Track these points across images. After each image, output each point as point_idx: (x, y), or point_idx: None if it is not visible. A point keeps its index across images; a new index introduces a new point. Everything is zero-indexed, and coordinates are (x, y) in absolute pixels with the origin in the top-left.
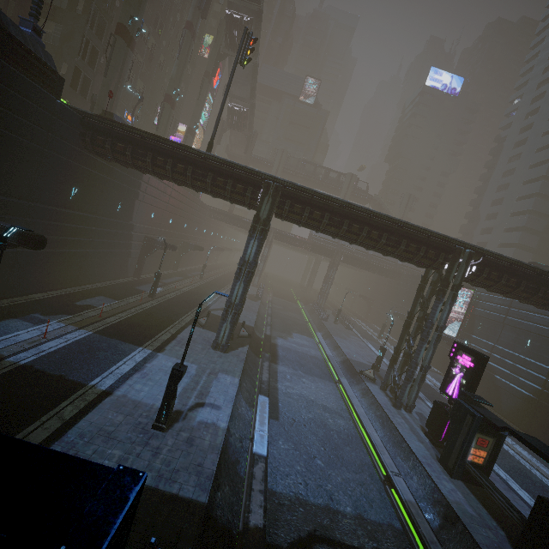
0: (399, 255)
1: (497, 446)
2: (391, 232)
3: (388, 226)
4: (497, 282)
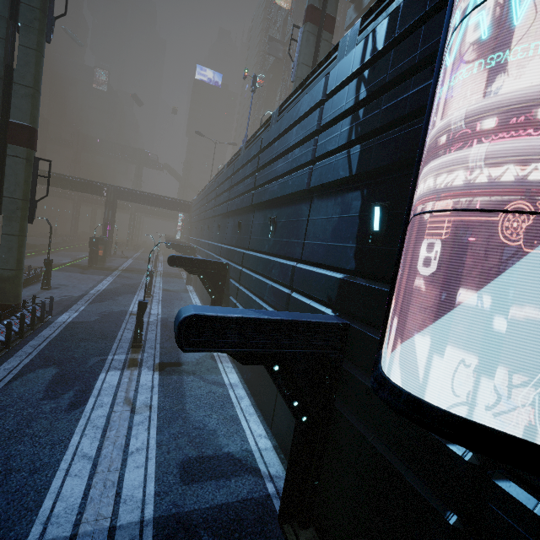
0: (82, 191)
1: (105, 248)
2: (72, 181)
3: (68, 179)
4: (129, 198)
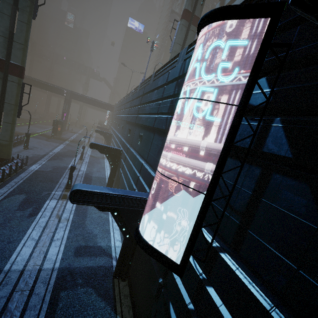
0: (52, 91)
1: (62, 126)
2: (46, 85)
3: (44, 83)
4: (78, 99)
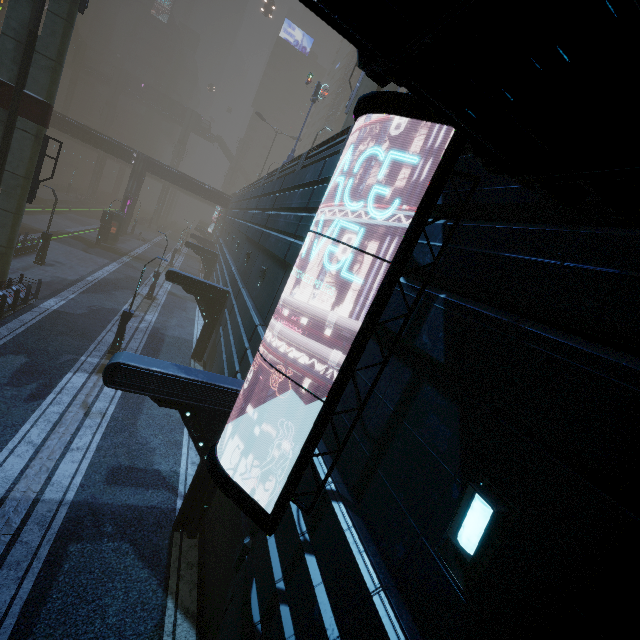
0: (107, 152)
1: (120, 226)
2: (97, 137)
3: (93, 133)
4: (160, 174)
